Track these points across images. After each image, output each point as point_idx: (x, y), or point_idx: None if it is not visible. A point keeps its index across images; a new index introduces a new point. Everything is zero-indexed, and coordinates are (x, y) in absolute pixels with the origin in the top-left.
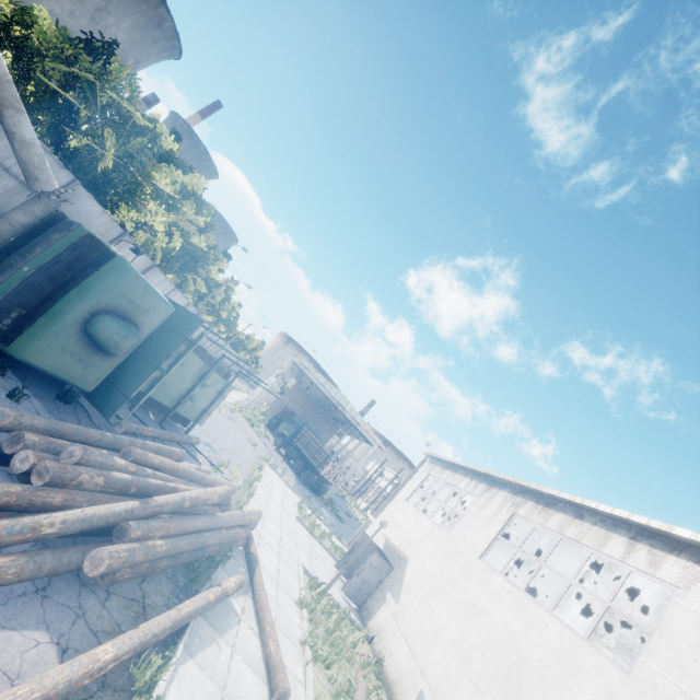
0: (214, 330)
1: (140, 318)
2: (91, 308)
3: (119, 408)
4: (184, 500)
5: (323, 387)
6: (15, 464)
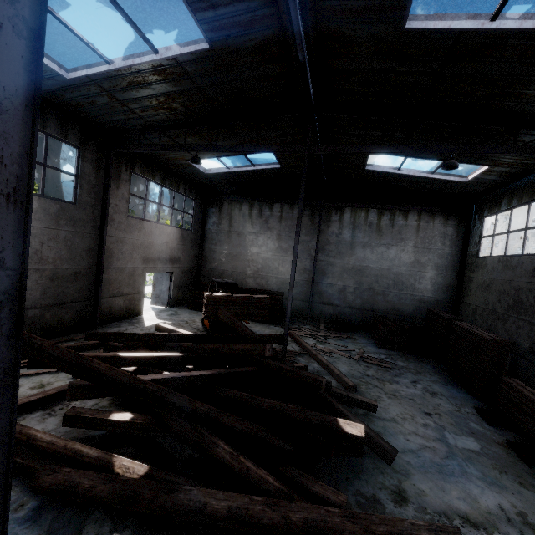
0: None
1: None
2: None
3: None
4: None
5: None
6: None
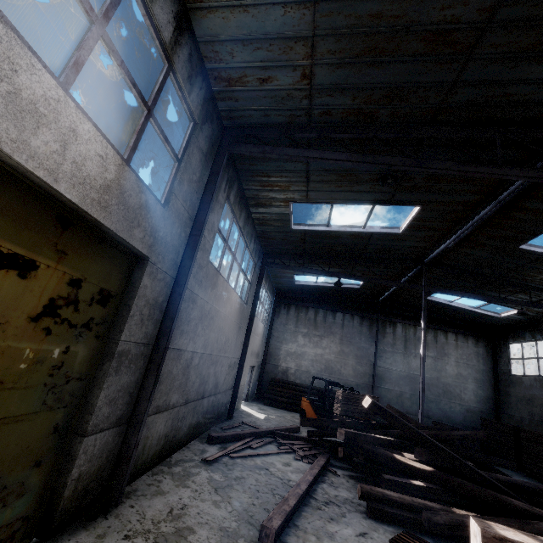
0: None
1: None
2: None
3: None
4: None
5: None
6: None
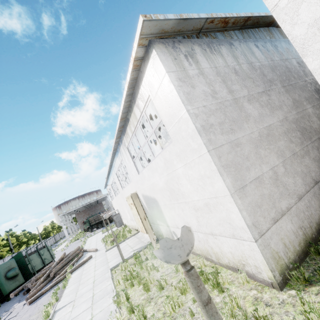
0: (31, 246)
1: (12, 267)
2: (4, 277)
3: (33, 275)
4: (57, 262)
5: (77, 207)
6: (29, 287)
